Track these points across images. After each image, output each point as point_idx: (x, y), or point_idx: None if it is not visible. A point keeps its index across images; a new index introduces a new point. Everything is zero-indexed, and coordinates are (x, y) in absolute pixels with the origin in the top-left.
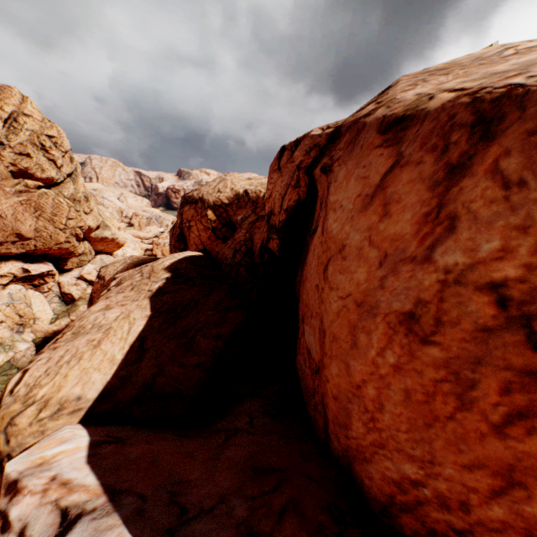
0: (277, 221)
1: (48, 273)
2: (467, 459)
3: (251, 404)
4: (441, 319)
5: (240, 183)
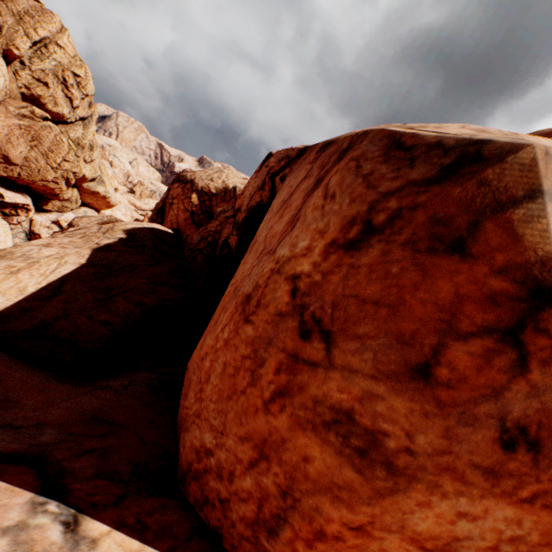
0: (241, 218)
1: (23, 206)
2: (244, 432)
3: (141, 374)
4: (261, 301)
5: (234, 179)
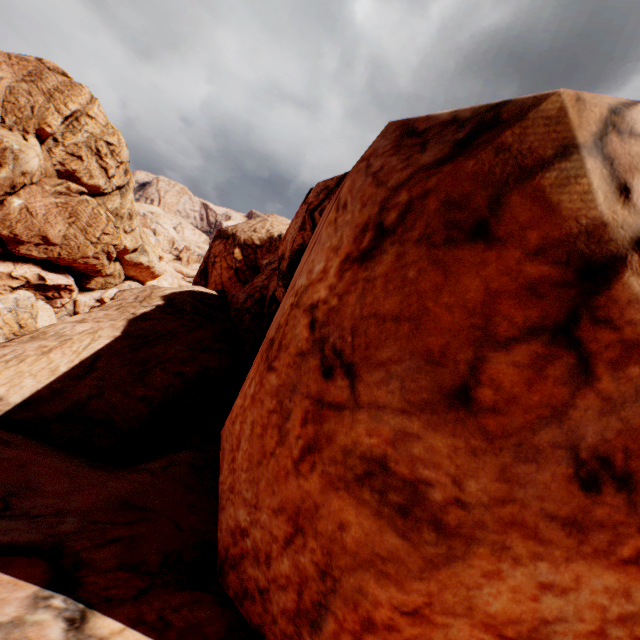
0: (285, 266)
1: (65, 287)
2: (277, 502)
3: (184, 454)
4: (282, 343)
5: (280, 226)
